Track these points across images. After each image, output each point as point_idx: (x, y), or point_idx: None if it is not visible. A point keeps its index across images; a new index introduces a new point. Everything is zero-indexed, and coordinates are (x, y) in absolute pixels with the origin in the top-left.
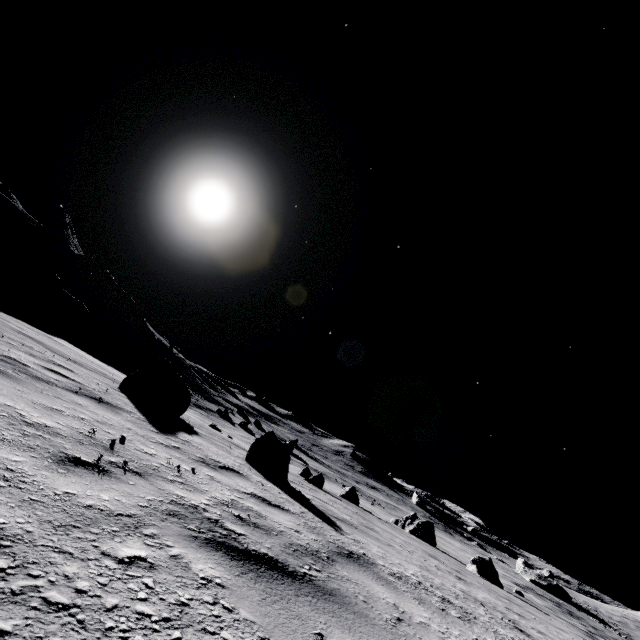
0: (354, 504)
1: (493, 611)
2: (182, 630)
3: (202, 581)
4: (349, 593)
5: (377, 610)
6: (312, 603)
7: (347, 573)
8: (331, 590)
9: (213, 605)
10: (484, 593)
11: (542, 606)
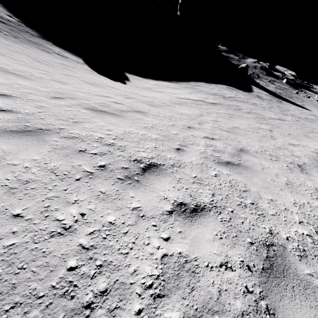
0: None
1: None
2: None
3: None
4: None
5: None
6: None
7: None
8: None
9: None
10: None
11: None
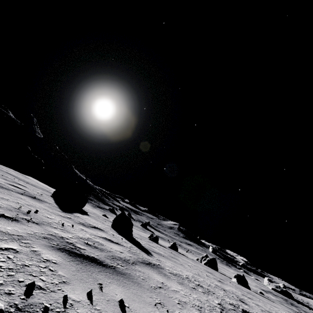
0: (175, 251)
1: (230, 294)
2: (17, 273)
3: (44, 260)
4: (135, 275)
5: (148, 282)
6: (107, 275)
7: (140, 269)
8: (124, 273)
9: (43, 268)
10: (232, 288)
11: (274, 300)
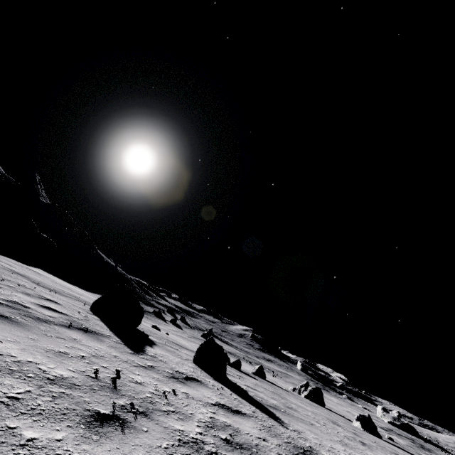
0: (263, 379)
1: None
2: None
3: None
4: None
5: None
6: None
7: None
8: None
9: None
10: (383, 454)
11: (406, 446)
